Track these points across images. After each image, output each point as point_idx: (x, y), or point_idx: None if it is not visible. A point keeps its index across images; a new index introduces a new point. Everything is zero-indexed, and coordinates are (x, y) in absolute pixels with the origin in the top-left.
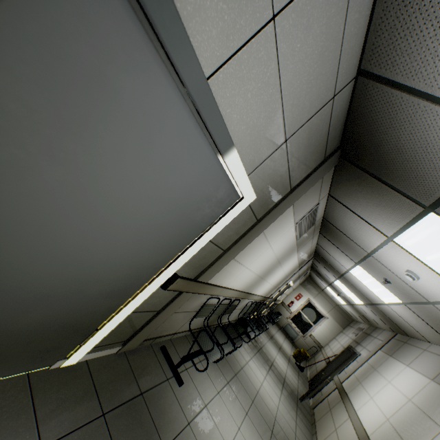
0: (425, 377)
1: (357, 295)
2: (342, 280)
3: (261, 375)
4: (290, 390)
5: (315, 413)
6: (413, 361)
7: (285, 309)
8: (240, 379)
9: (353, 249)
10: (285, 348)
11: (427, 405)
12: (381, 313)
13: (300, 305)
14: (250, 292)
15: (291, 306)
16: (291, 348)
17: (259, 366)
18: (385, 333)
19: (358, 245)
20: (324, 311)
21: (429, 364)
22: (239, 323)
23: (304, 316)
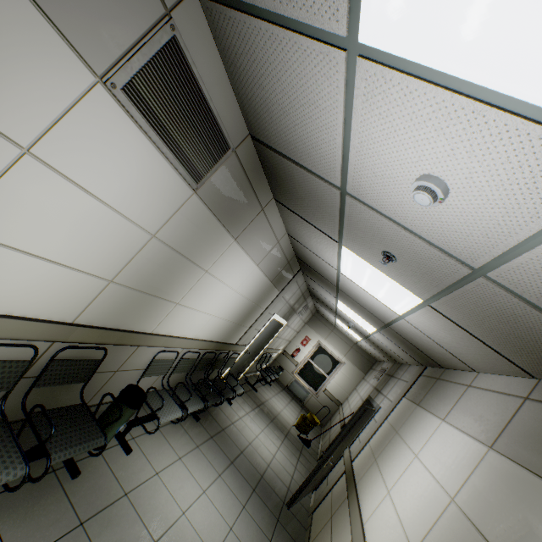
0: (476, 443)
1: (366, 318)
2: (341, 297)
3: (194, 490)
4: (270, 493)
5: (313, 524)
6: (452, 410)
7: (289, 360)
8: (97, 532)
9: (321, 202)
10: (285, 417)
11: (490, 519)
12: (400, 338)
13: (308, 352)
14: (143, 330)
15: (297, 356)
16: (299, 413)
17: (198, 469)
18: (411, 369)
19: (320, 177)
20: (340, 354)
21: (480, 413)
22: (120, 398)
23: (314, 366)
